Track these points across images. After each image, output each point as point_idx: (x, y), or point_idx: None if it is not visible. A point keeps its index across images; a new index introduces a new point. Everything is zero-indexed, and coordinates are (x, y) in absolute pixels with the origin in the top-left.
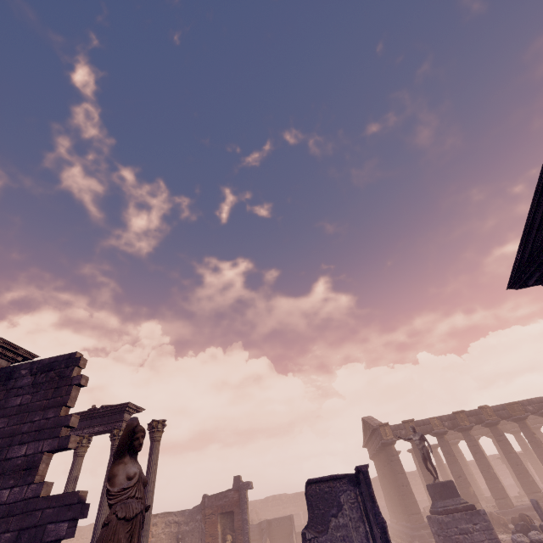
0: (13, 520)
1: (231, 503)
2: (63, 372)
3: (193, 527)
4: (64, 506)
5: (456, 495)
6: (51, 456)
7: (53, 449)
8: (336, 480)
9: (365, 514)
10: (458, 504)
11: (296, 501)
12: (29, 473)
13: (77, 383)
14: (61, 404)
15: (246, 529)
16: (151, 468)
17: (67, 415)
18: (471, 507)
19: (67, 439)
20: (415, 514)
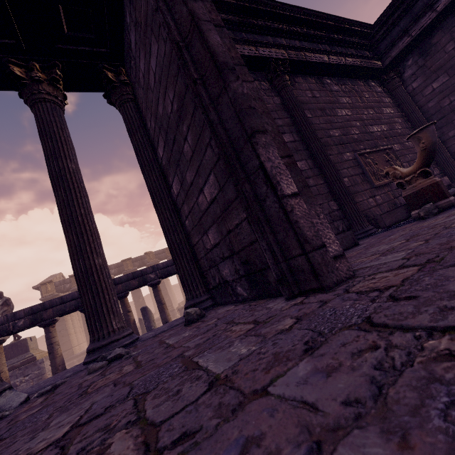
0: None
1: None
2: None
3: None
4: None
5: (24, 352)
6: None
7: None
8: None
9: None
10: (21, 360)
11: None
12: None
13: None
14: None
15: None
16: None
17: None
18: (31, 360)
19: None
20: (63, 352)
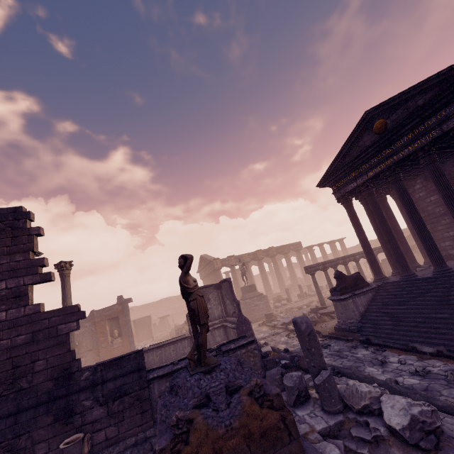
0: (22, 328)
1: (116, 312)
2: (14, 224)
3: (82, 331)
4: (67, 314)
5: (255, 290)
6: (32, 287)
7: (37, 282)
8: (207, 288)
9: (222, 301)
10: (255, 294)
11: (144, 309)
12: (20, 300)
13: (37, 234)
14: (27, 250)
15: (129, 325)
16: (67, 295)
17: (39, 258)
18: (261, 295)
19: (48, 275)
20: None
